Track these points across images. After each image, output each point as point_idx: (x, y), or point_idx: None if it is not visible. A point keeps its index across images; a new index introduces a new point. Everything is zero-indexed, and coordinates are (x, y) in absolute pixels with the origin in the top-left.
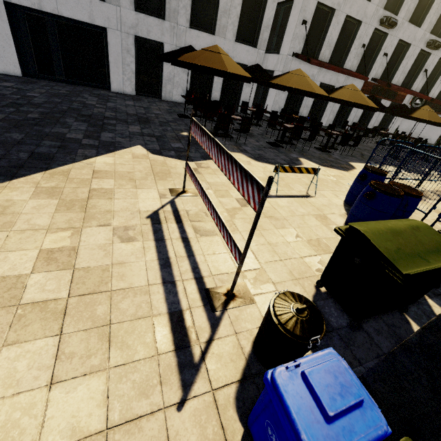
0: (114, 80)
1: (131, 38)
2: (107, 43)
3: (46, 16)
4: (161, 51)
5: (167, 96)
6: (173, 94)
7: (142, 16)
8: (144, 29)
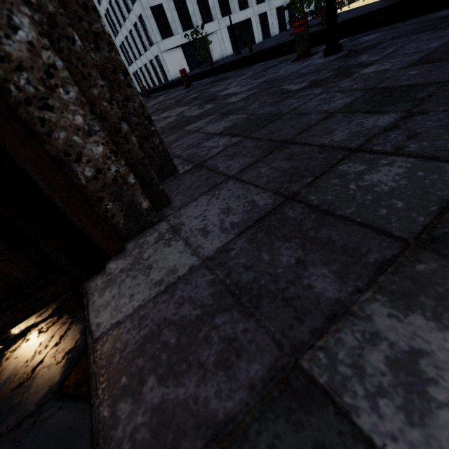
0: (256, 38)
1: (257, 17)
2: (250, 24)
3: (234, 26)
4: (265, 16)
5: (272, 35)
6: (274, 32)
7: (259, 5)
8: (260, 10)
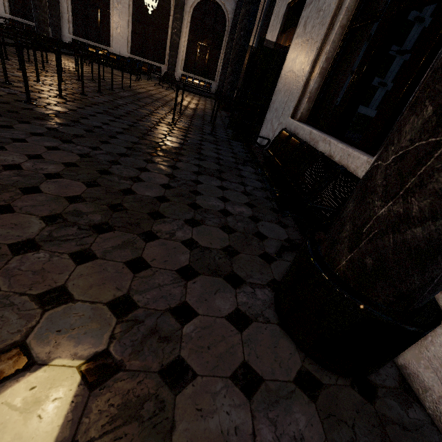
0: None
1: None
2: None
3: (364, 115)
4: None
5: None
6: None
7: None
8: None
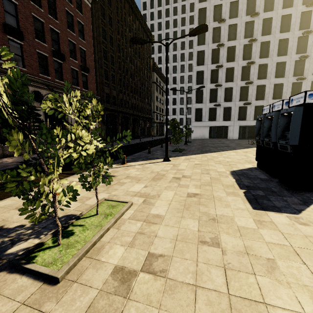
0: None
1: None
2: None
3: (246, 126)
4: None
5: None
6: None
7: None
8: None
